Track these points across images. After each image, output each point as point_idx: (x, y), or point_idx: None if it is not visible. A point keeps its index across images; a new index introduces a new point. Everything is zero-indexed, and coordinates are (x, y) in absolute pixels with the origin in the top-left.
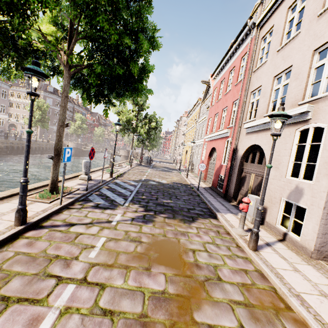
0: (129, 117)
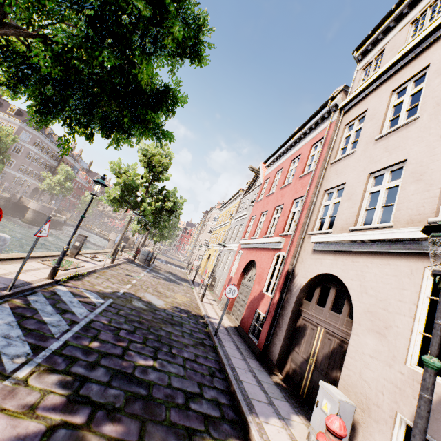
0: (134, 183)
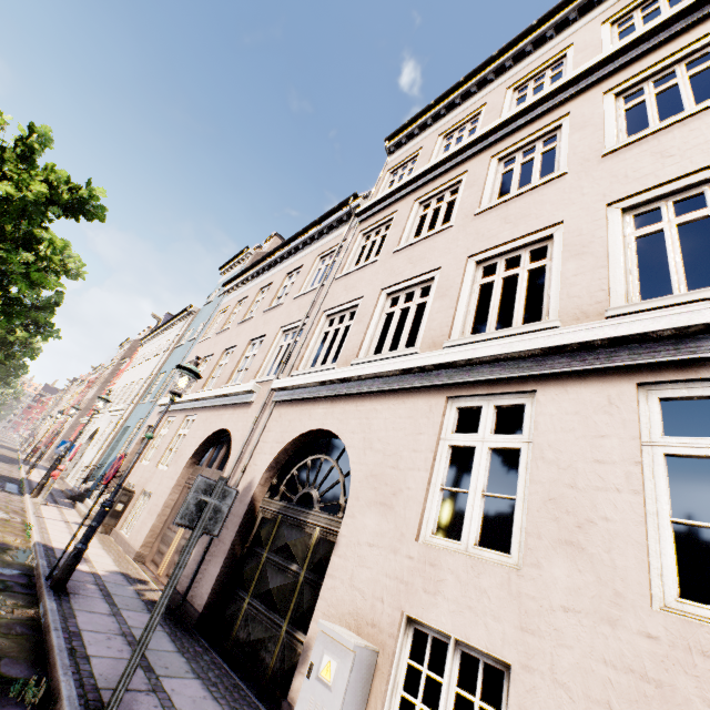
0: None
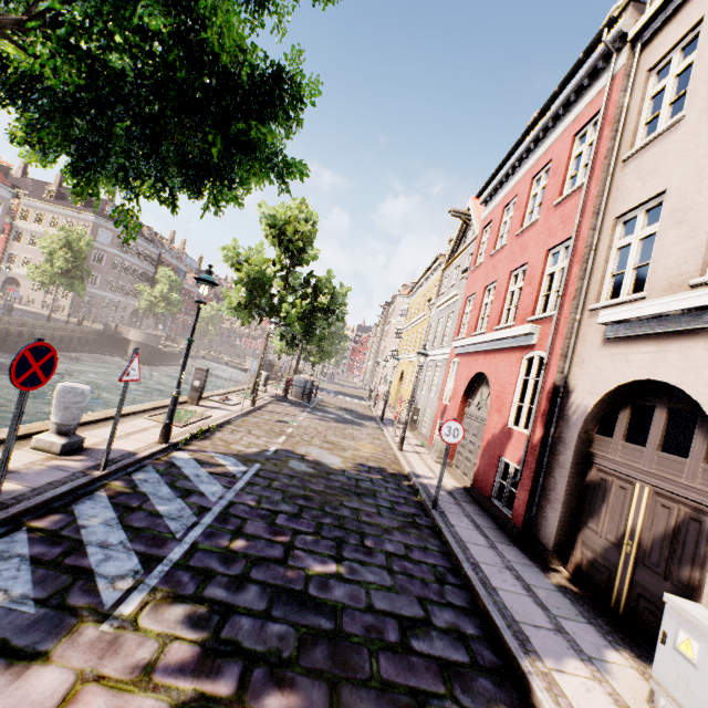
0: (263, 275)
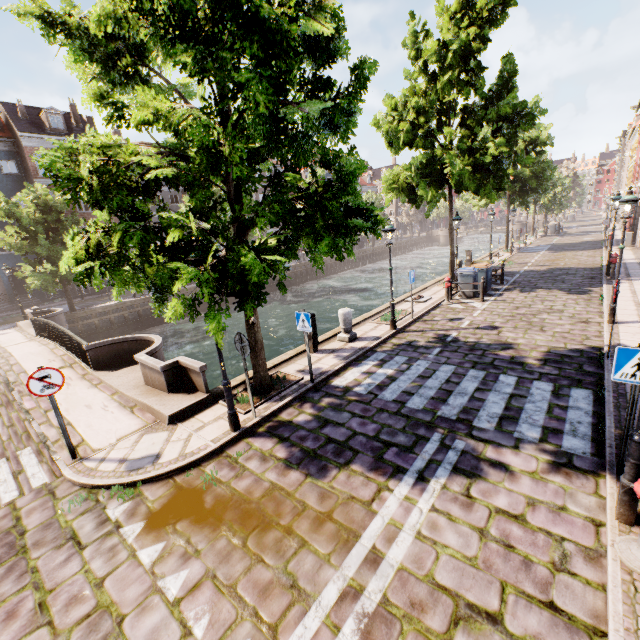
0: None
